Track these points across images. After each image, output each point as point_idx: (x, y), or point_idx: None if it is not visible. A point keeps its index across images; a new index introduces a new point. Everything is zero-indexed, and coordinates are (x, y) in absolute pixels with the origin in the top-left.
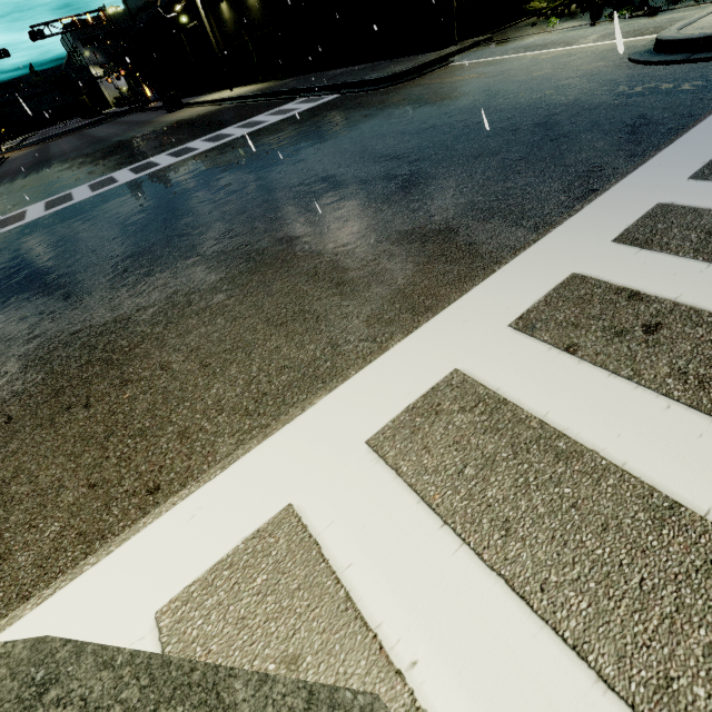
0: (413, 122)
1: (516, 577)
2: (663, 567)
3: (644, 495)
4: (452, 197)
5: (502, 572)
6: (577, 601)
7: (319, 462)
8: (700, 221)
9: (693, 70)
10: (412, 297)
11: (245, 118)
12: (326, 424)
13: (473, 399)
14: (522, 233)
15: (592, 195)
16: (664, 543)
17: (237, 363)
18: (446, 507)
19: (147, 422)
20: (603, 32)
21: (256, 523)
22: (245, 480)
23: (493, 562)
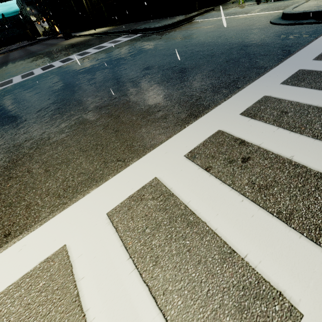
0: (169, 50)
1: (154, 287)
2: (219, 284)
3: (220, 246)
4: (176, 88)
5: (148, 284)
6: (177, 300)
7: (84, 223)
8: (280, 106)
9: (296, 29)
10: (146, 139)
11: (98, 44)
12: (92, 203)
13: (159, 193)
14: (202, 108)
15: (237, 90)
16: (223, 271)
17: (61, 170)
18: (133, 249)
19: (14, 199)
20: (262, 8)
21: (47, 254)
22: (48, 231)
23: (146, 278)
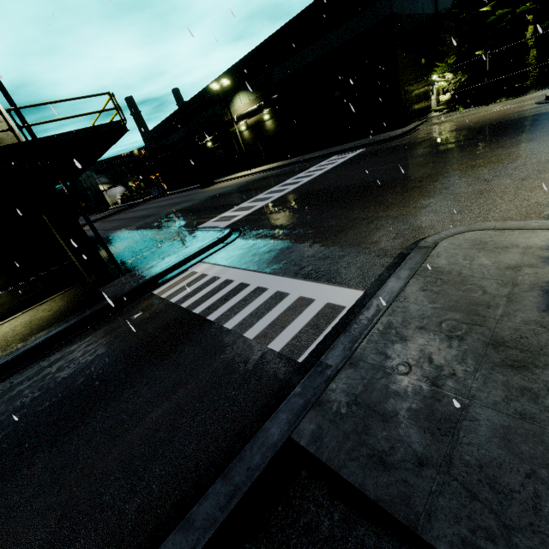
0: (462, 134)
1: None
2: None
3: None
4: None
5: None
6: None
7: None
8: None
9: None
10: None
11: (310, 166)
12: None
13: None
14: None
15: None
16: None
17: None
18: None
19: None
20: (500, 105)
21: None
22: None
23: None
